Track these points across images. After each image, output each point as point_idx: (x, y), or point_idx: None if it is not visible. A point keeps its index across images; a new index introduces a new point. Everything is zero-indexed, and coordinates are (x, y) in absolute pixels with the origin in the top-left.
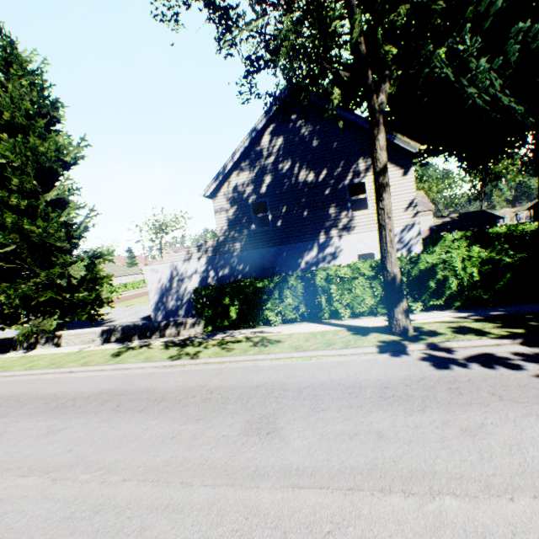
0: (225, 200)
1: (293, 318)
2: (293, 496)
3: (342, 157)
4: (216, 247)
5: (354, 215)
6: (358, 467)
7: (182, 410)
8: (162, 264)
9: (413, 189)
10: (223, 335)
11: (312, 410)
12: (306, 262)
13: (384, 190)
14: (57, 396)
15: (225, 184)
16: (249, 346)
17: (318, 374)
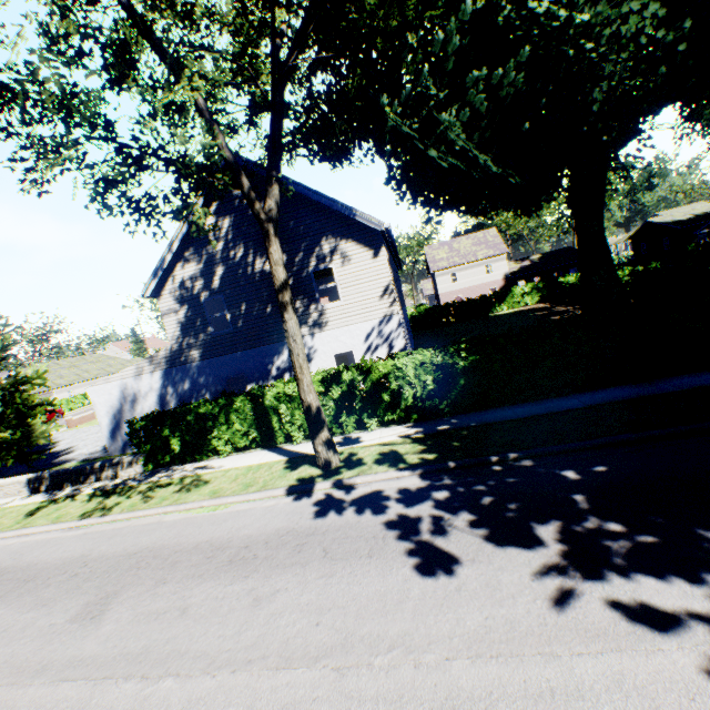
0: (173, 300)
1: (248, 445)
2: (53, 691)
3: (302, 238)
4: (170, 357)
5: (325, 308)
6: (132, 653)
7: (39, 593)
8: (110, 383)
9: (388, 272)
10: (163, 475)
11: (156, 584)
12: (278, 368)
13: (286, 310)
14: None
15: (169, 279)
16: (173, 492)
17: (206, 531)
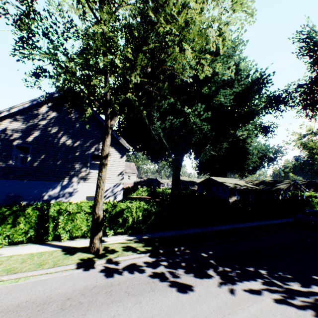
0: None
1: (21, 240)
2: None
3: (92, 137)
4: None
5: (91, 171)
6: None
7: None
8: None
9: (124, 165)
10: None
11: None
12: (50, 195)
13: (104, 167)
14: None
15: None
16: None
17: (19, 295)
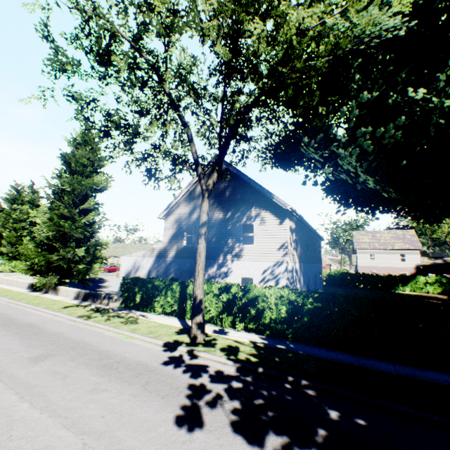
0: (171, 222)
1: (172, 312)
2: None
3: (242, 205)
4: (160, 252)
5: (244, 247)
6: (30, 383)
7: (33, 341)
8: (131, 257)
9: (286, 235)
10: (125, 312)
11: (70, 359)
12: (209, 274)
13: (200, 237)
14: (13, 319)
15: (173, 212)
16: (119, 321)
17: (112, 346)
